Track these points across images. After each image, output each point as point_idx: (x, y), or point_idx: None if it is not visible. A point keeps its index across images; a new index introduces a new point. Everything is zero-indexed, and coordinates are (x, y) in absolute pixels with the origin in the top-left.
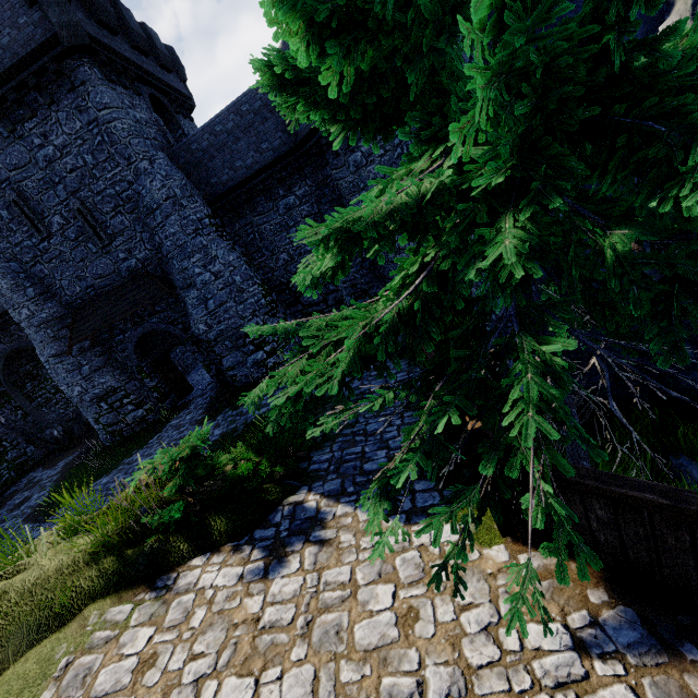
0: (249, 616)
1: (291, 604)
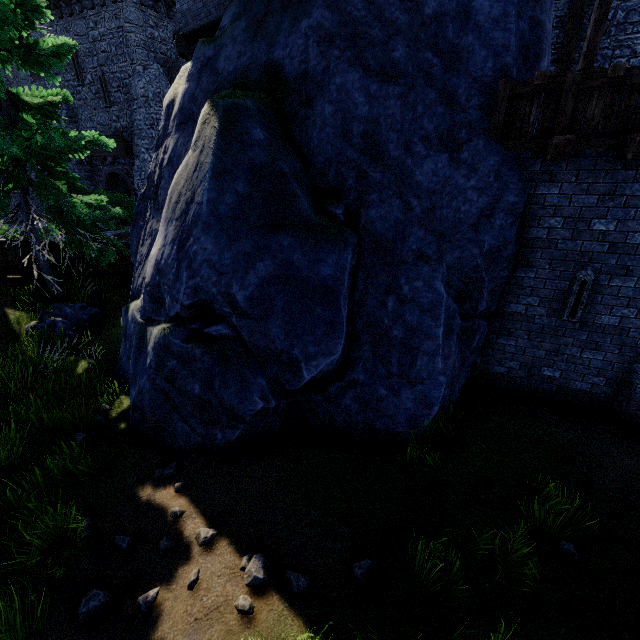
0: None
1: None
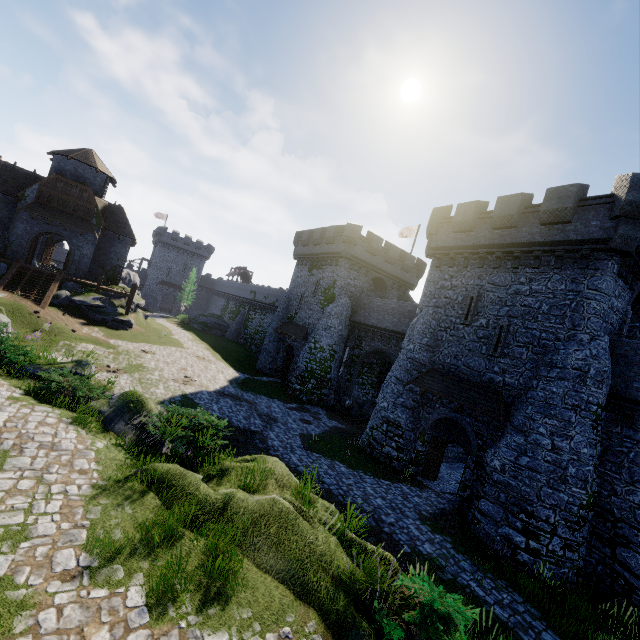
0: None
1: None
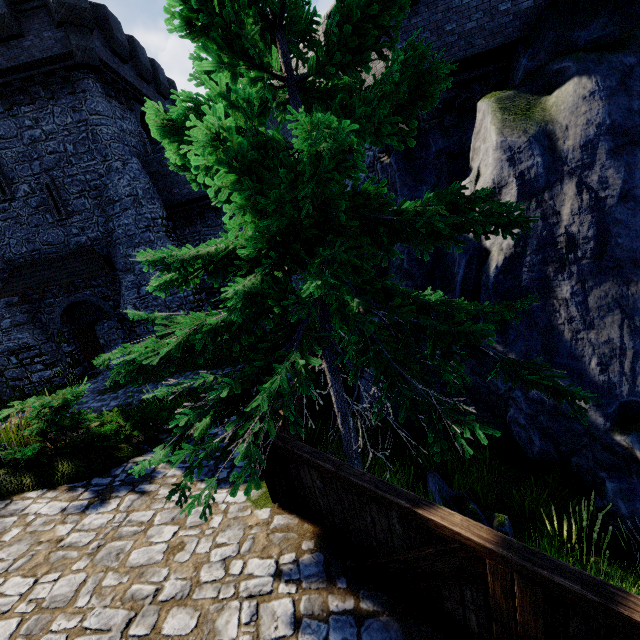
0: (55, 537)
1: (94, 532)
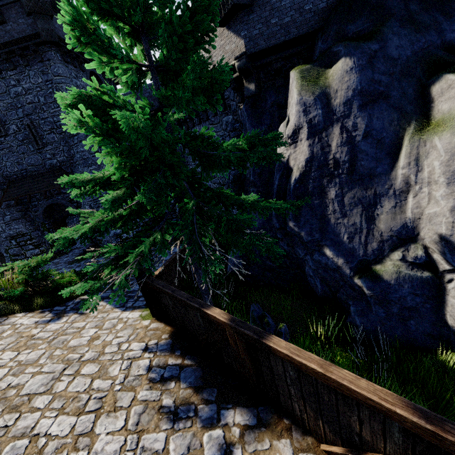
0: (30, 334)
1: (52, 332)
